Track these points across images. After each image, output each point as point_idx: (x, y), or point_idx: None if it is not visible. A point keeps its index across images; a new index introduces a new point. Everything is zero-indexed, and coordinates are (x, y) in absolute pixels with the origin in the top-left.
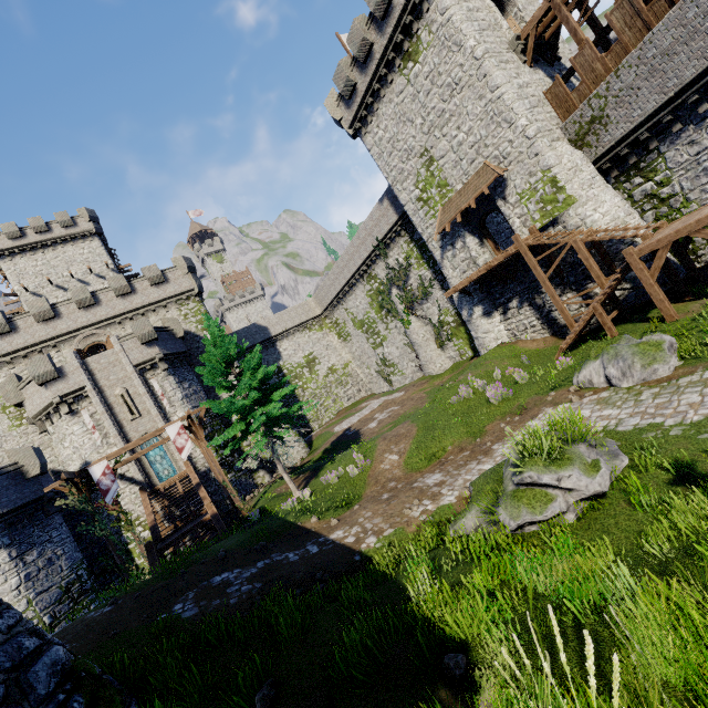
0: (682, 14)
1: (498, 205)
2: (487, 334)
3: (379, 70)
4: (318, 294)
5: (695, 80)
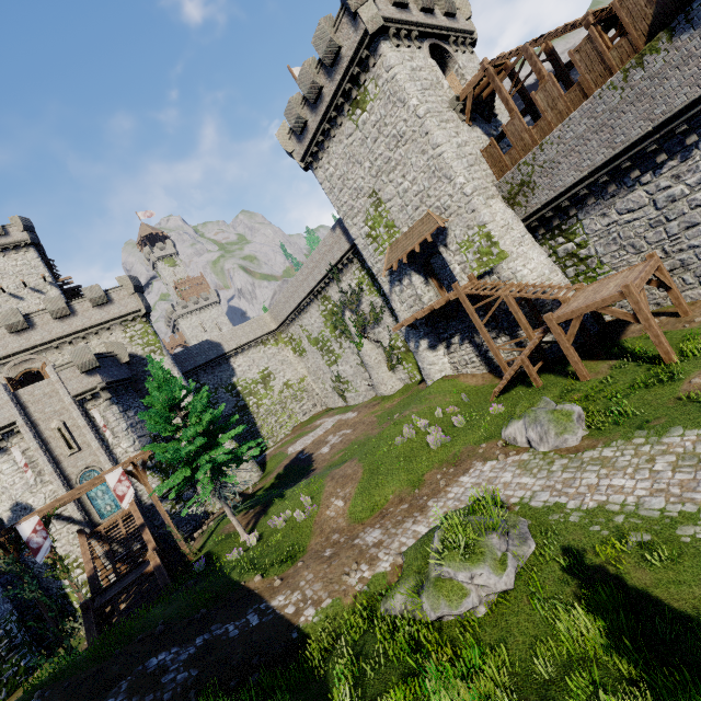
0: (592, 108)
1: (440, 251)
2: (432, 366)
3: (329, 112)
4: (273, 310)
5: (604, 164)
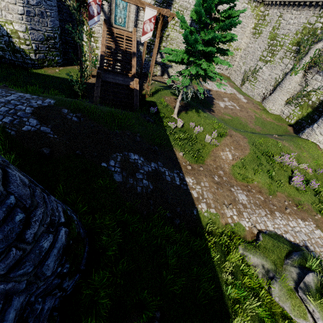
0: None
1: None
2: (320, 135)
3: None
4: None
5: None
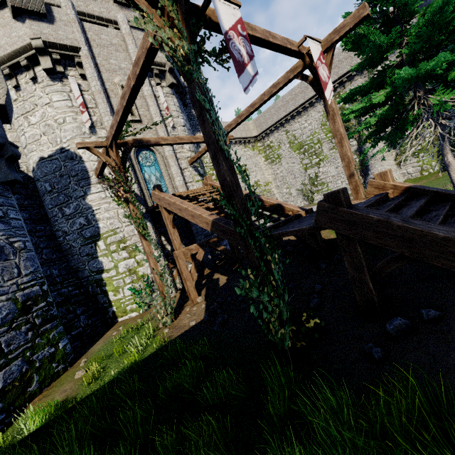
0: None
1: None
2: None
3: None
4: (260, 117)
5: None
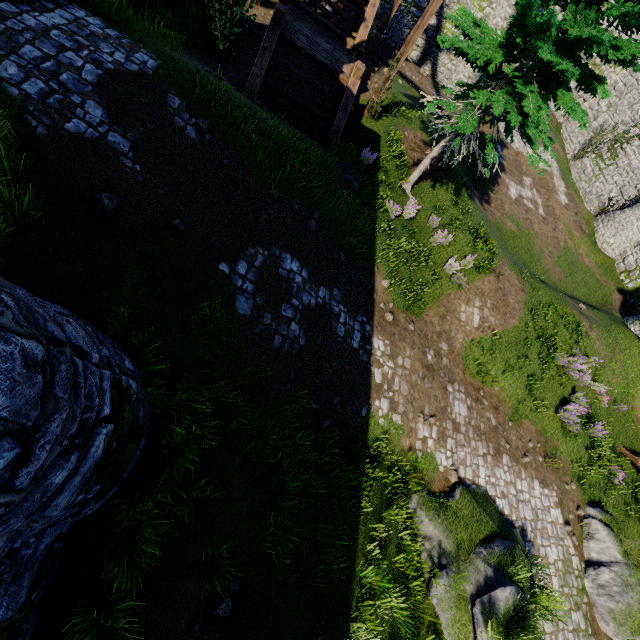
0: None
1: None
2: None
3: None
4: None
5: None
